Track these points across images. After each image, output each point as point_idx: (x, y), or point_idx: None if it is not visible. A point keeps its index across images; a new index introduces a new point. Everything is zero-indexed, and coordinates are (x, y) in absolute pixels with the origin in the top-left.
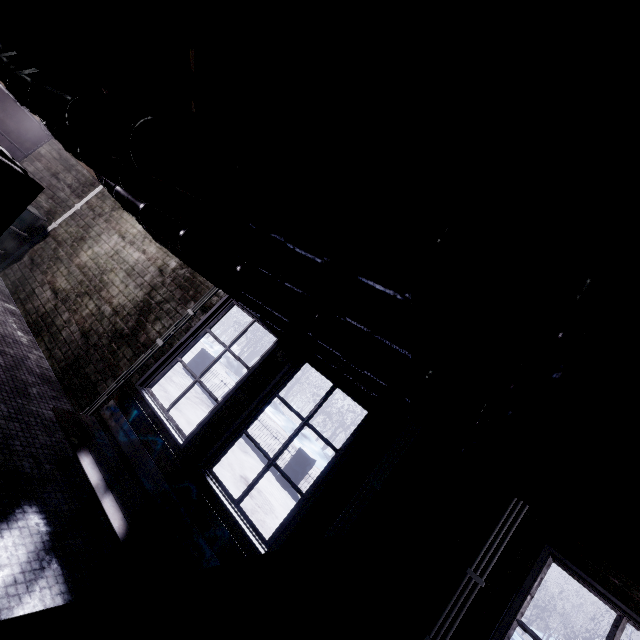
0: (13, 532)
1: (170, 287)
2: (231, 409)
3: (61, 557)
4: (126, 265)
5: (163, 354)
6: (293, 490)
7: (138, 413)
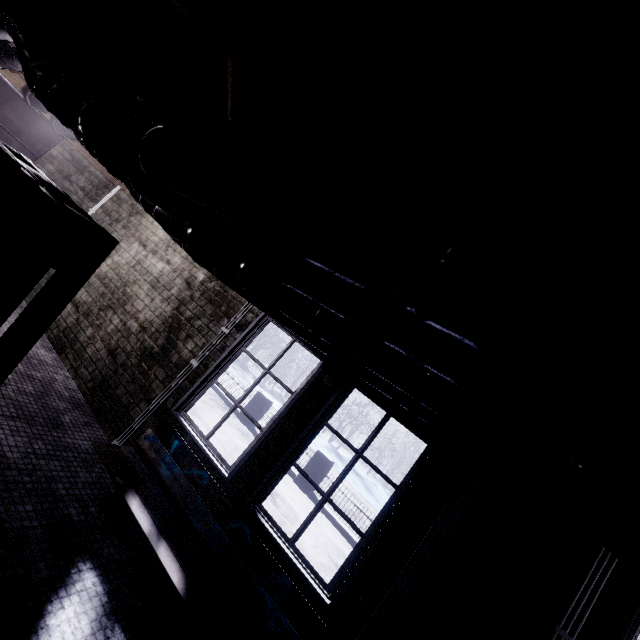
0: (72, 599)
1: (200, 302)
2: (277, 439)
3: (122, 620)
4: (150, 276)
5: (198, 376)
6: (312, 493)
7: (179, 444)
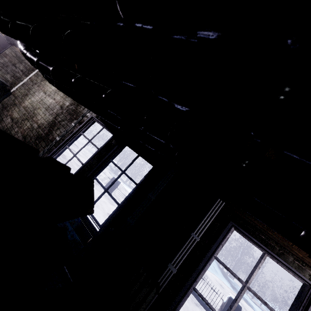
0: None
1: (65, 114)
2: (88, 167)
3: None
4: (45, 105)
5: (59, 144)
6: None
7: None
